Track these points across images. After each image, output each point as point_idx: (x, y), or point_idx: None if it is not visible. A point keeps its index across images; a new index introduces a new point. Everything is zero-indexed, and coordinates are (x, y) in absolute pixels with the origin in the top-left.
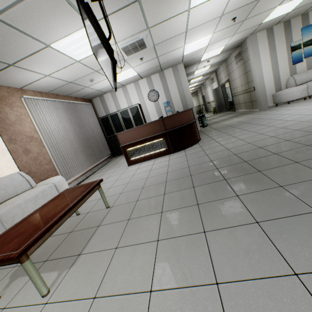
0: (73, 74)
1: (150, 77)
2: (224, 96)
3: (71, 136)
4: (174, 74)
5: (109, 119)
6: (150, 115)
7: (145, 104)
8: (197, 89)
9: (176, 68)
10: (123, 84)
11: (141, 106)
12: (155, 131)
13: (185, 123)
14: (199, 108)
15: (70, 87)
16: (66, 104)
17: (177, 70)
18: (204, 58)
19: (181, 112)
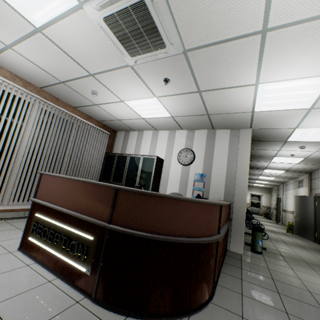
0: (54, 64)
1: (194, 131)
2: (316, 215)
3: (27, 149)
4: (231, 140)
5: (115, 159)
6: (169, 181)
7: (170, 162)
8: (273, 187)
9: (237, 132)
10: (152, 124)
11: (163, 162)
12: (91, 209)
13: (172, 232)
14: (267, 210)
15: (70, 94)
16: (60, 113)
17: (238, 136)
18: (295, 138)
19: (173, 199)
